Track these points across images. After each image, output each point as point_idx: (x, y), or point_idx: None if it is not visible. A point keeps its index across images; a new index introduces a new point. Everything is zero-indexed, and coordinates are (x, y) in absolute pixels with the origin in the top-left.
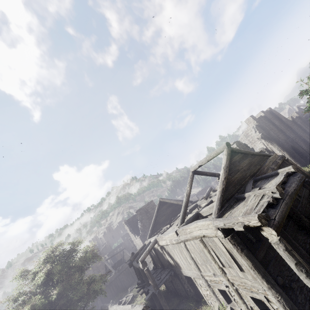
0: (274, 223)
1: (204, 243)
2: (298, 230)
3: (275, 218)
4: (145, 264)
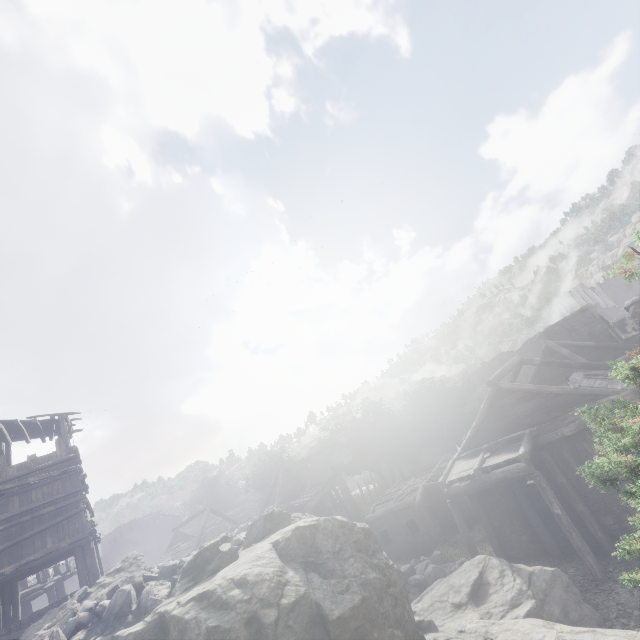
0: (449, 492)
1: None
2: (563, 508)
3: (452, 490)
4: None
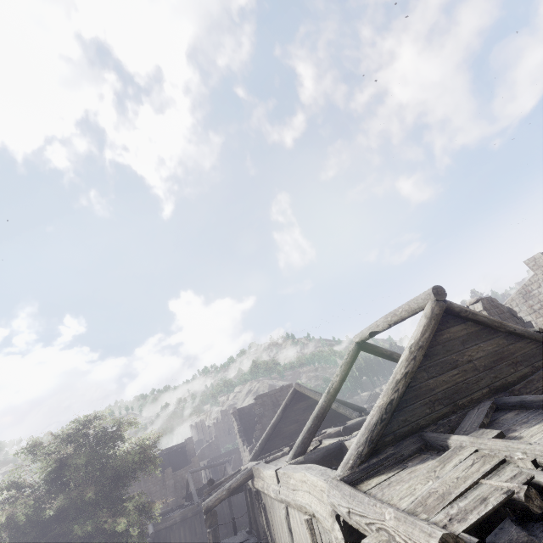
0: None
1: (314, 535)
2: None
3: None
4: (212, 518)
